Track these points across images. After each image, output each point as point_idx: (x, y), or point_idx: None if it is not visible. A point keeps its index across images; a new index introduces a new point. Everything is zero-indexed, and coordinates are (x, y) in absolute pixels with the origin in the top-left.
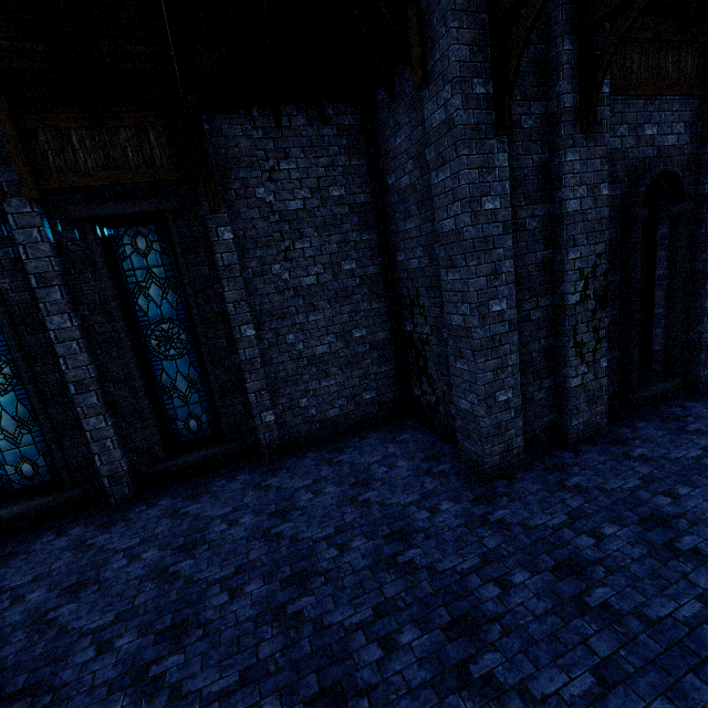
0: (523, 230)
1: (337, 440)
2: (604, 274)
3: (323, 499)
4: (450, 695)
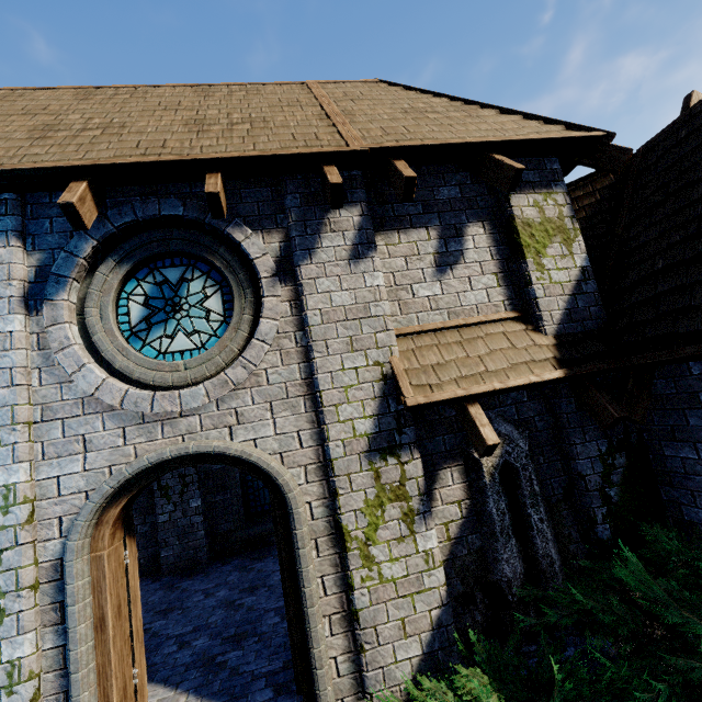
0: None
1: None
2: None
3: None
4: None
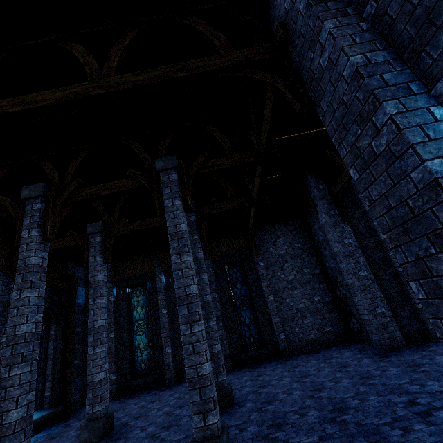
0: (367, 247)
1: (316, 351)
2: None
3: (311, 363)
4: (357, 386)
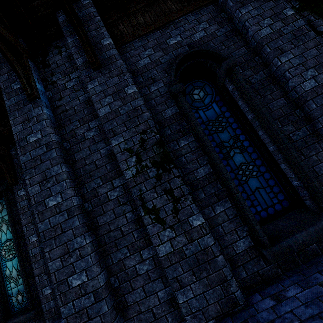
0: (84, 140)
1: None
2: (156, 144)
3: None
4: None
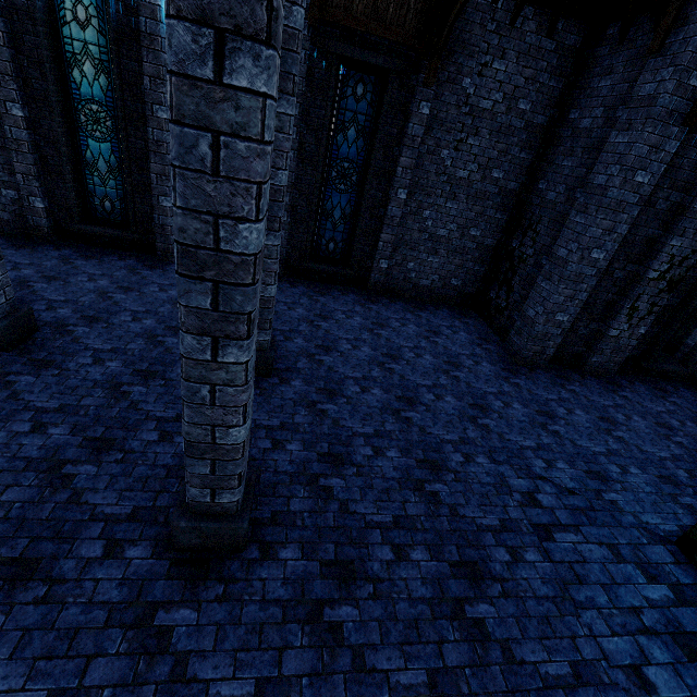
0: (652, 207)
1: (419, 303)
2: (688, 267)
3: (407, 329)
4: (465, 422)
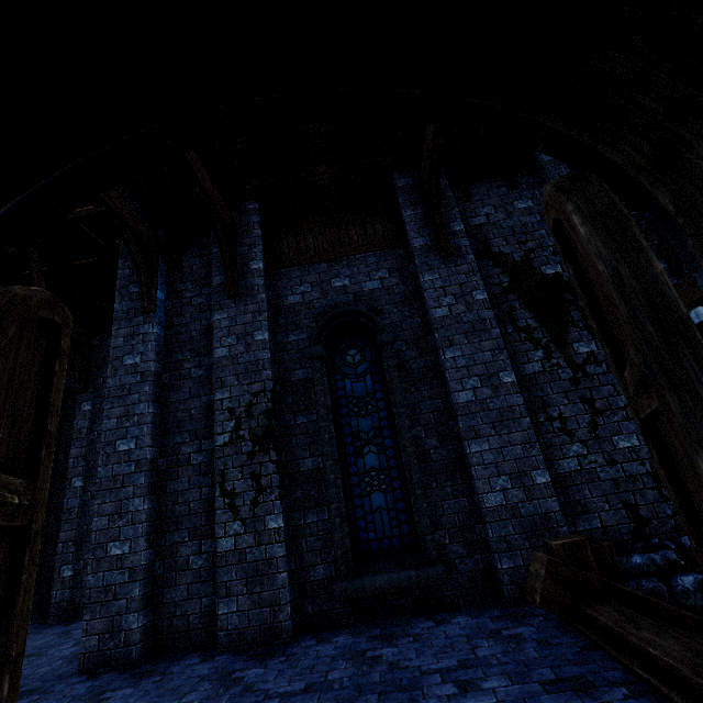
0: (188, 378)
1: None
2: (265, 413)
3: None
4: None
